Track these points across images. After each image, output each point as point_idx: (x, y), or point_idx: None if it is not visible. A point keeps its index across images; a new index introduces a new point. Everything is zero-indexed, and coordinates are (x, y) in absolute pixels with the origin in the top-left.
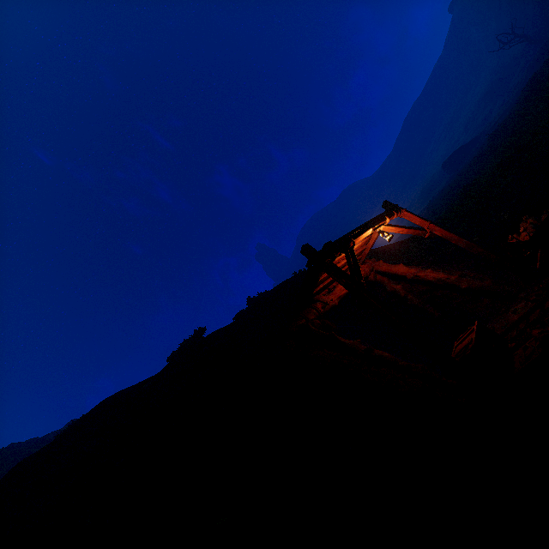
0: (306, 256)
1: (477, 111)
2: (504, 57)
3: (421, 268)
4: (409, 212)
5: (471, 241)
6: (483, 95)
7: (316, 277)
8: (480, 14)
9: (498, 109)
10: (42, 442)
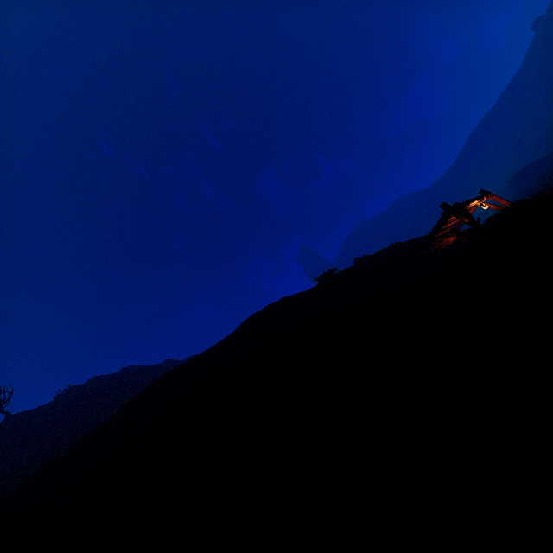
0: (443, 208)
1: (552, 129)
2: None
3: None
4: (498, 197)
5: None
6: None
7: (443, 224)
8: None
9: None
10: (153, 367)
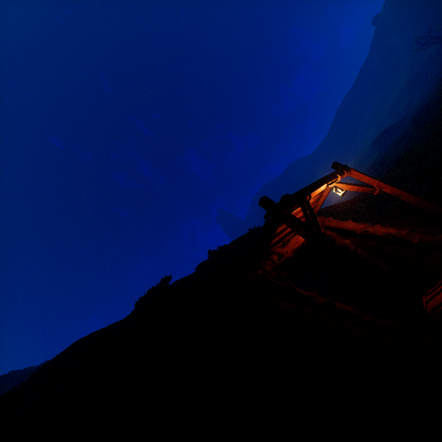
0: (264, 207)
1: (399, 99)
2: (422, 56)
3: (370, 224)
4: (358, 171)
5: (421, 197)
6: (404, 87)
7: (274, 229)
8: (399, 24)
9: (418, 97)
10: (36, 370)
